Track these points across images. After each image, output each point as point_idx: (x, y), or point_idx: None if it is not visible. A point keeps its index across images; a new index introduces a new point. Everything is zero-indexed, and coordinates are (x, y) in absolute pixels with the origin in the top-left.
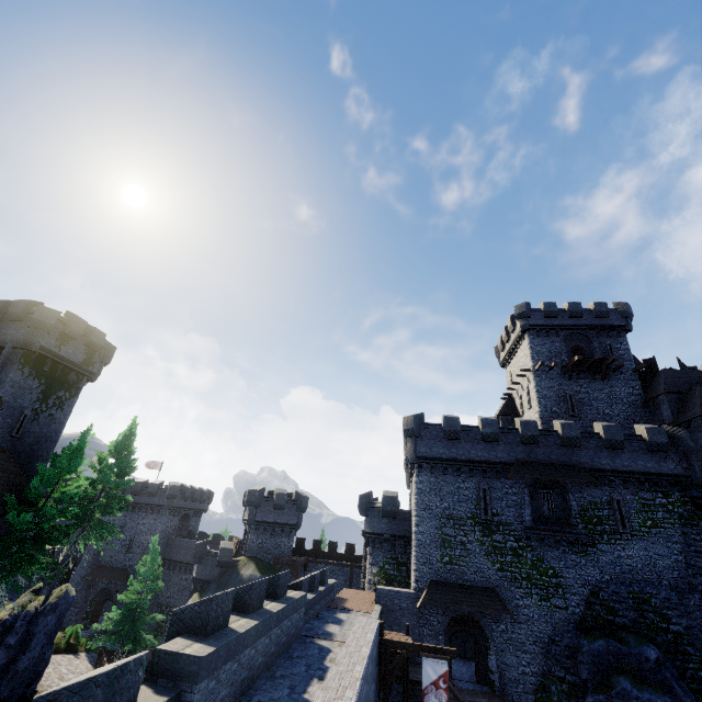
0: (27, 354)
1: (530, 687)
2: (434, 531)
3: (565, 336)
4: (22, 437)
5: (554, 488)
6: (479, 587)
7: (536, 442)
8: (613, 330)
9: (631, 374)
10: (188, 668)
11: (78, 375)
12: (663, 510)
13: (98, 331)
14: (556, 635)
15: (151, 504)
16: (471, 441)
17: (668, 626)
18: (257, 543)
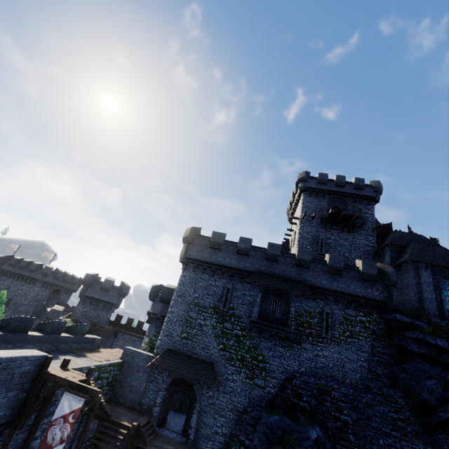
0: None
1: (217, 444)
2: (182, 313)
3: (329, 198)
4: None
5: (282, 296)
6: (202, 360)
7: (276, 260)
8: (365, 199)
9: (371, 231)
10: None
11: None
12: (360, 326)
13: None
14: (249, 407)
15: (30, 276)
16: (229, 252)
17: (339, 416)
18: (82, 311)
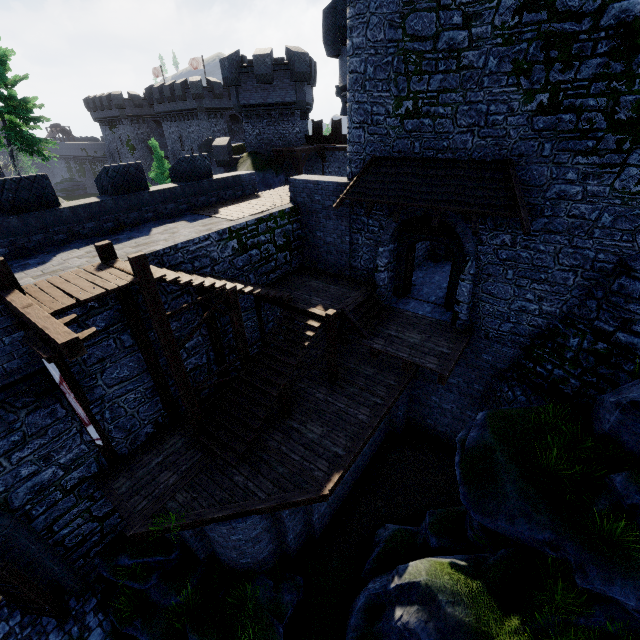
0: None
1: (526, 329)
2: (385, 36)
3: None
4: None
5: None
6: (472, 162)
7: None
8: None
9: None
10: None
11: None
12: None
13: None
14: None
15: (187, 109)
16: None
17: None
18: (254, 135)
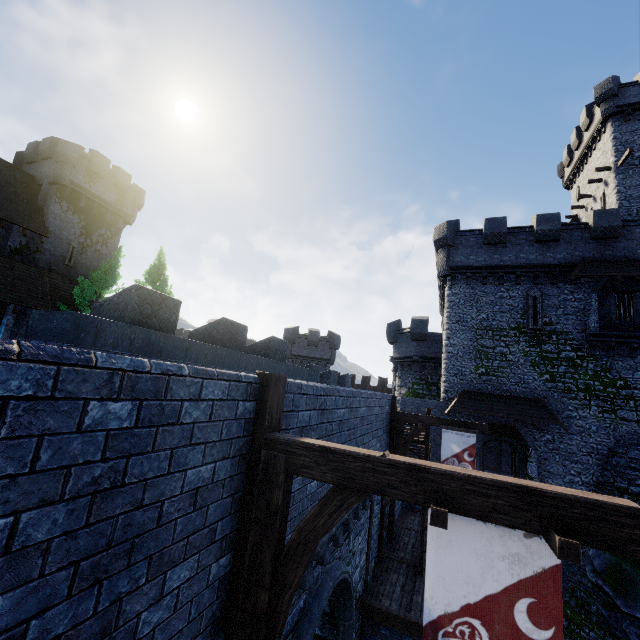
0: (61, 189)
1: None
2: (468, 343)
3: None
4: (75, 267)
5: (635, 291)
6: (521, 398)
7: (616, 235)
8: None
9: None
10: (60, 327)
11: (115, 216)
12: None
13: (123, 172)
14: (620, 448)
15: None
16: (520, 244)
17: None
18: None
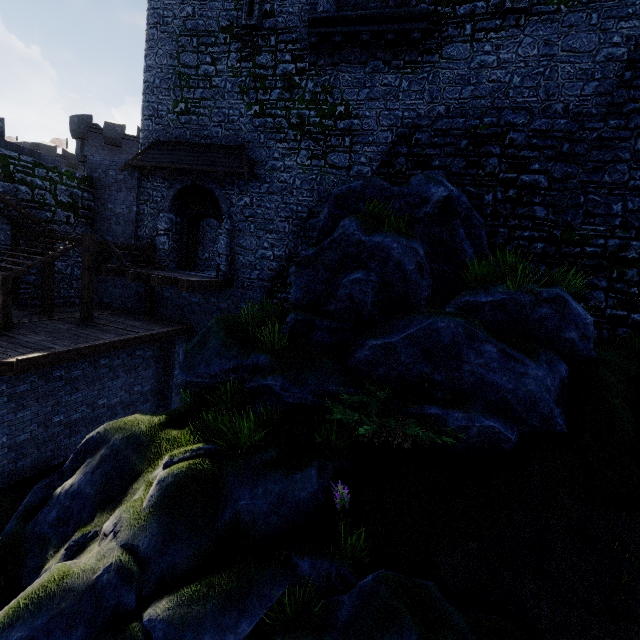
0: None
1: (268, 273)
2: (167, 62)
3: None
4: None
5: None
6: (222, 145)
7: None
8: None
9: None
10: None
11: None
12: None
13: None
14: (319, 206)
15: None
16: None
17: (517, 178)
18: None
